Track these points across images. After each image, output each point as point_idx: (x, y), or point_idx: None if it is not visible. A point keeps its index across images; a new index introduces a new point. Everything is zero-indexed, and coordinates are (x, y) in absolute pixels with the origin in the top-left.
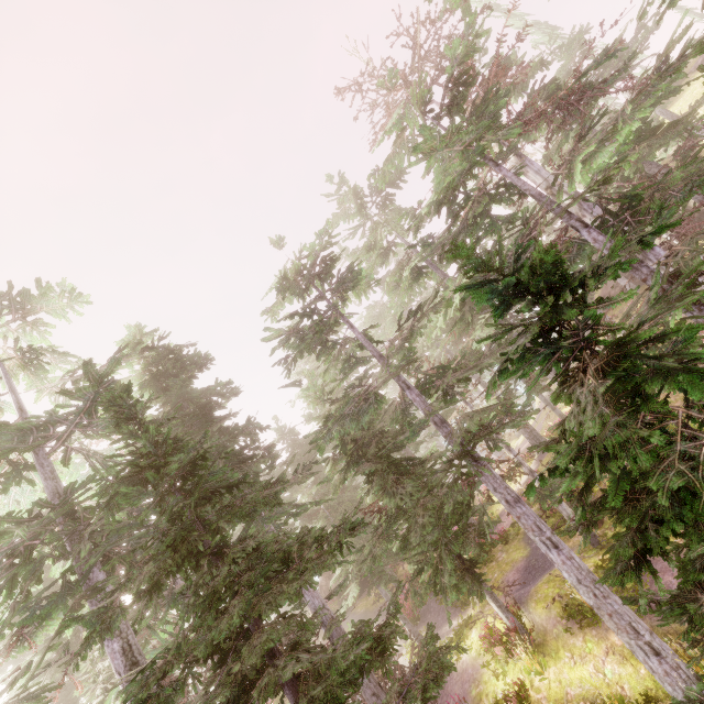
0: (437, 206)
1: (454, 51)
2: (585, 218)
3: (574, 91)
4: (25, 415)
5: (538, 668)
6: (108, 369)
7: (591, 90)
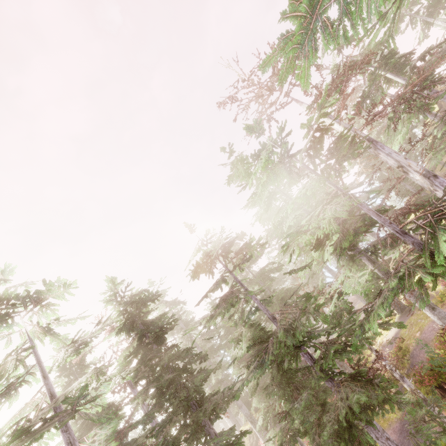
0: None
1: (309, 122)
2: (437, 192)
3: (418, 82)
4: (47, 380)
5: None
6: (81, 392)
7: (434, 80)
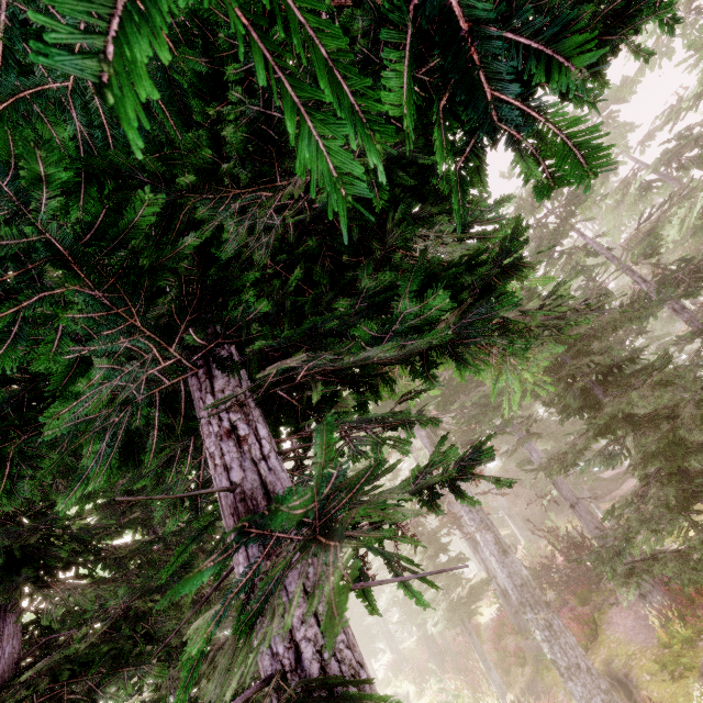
0: (695, 100)
1: None
2: None
3: None
4: None
5: None
6: None
7: None
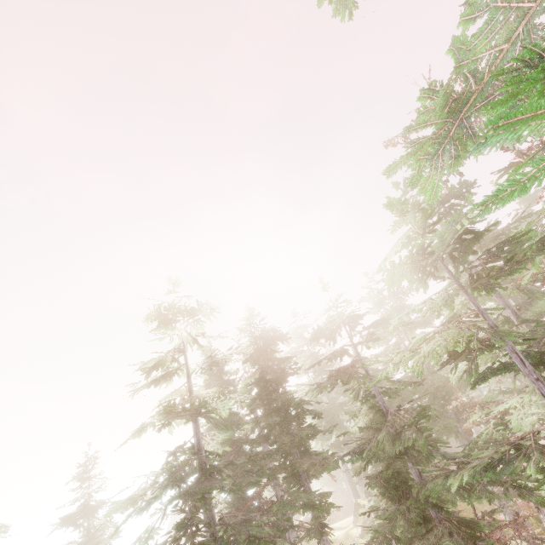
0: None
1: (440, 234)
2: None
3: None
4: (189, 379)
5: None
6: (202, 403)
7: None
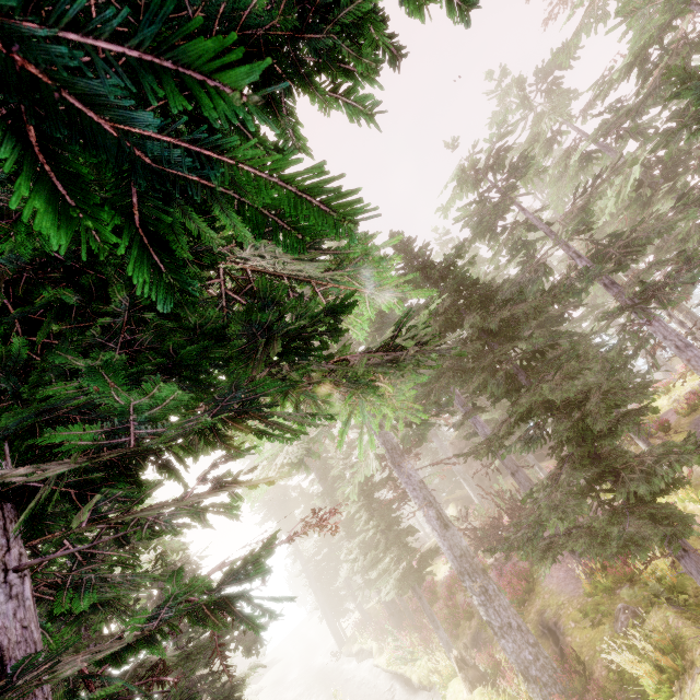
0: (627, 70)
1: None
2: None
3: None
4: None
5: (693, 496)
6: None
7: None
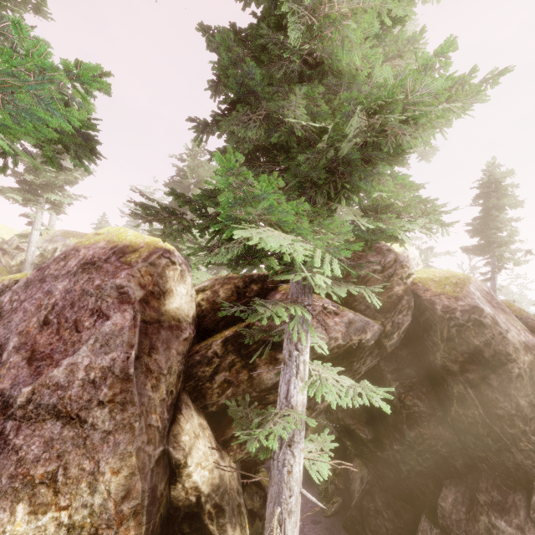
0: None
1: None
2: None
3: None
4: None
5: None
6: None
7: None
